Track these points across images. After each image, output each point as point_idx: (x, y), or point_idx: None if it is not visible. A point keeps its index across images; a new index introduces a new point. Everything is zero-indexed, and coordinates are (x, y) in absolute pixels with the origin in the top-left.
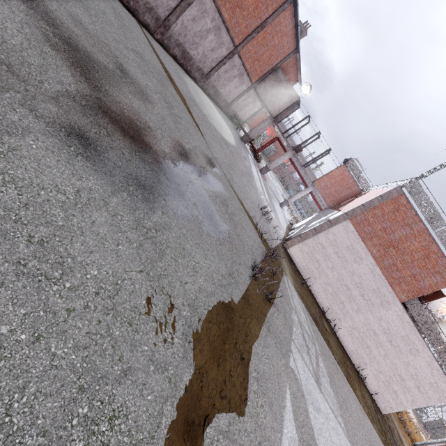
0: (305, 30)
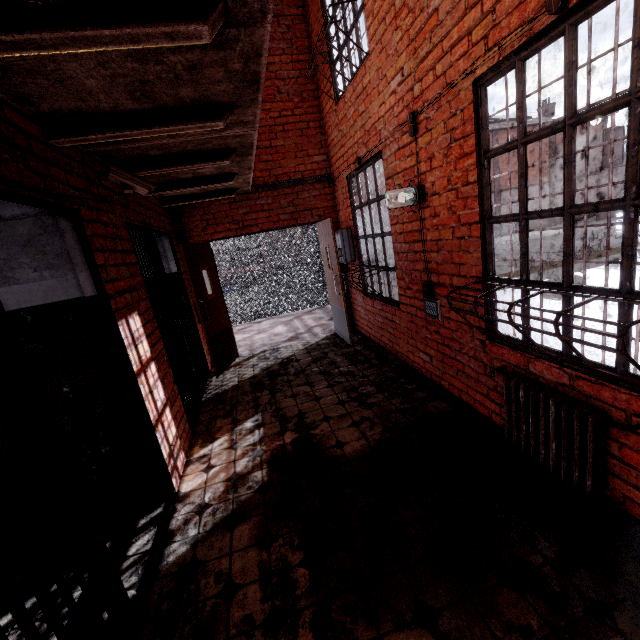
0: (547, 105)
